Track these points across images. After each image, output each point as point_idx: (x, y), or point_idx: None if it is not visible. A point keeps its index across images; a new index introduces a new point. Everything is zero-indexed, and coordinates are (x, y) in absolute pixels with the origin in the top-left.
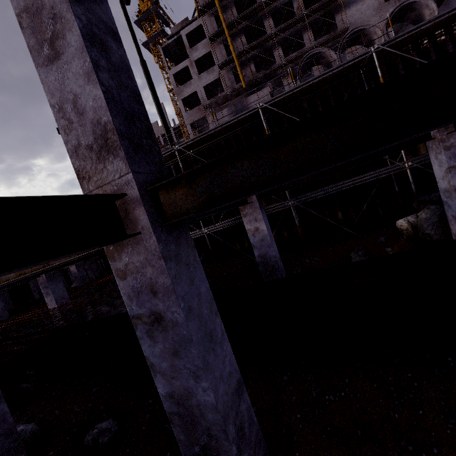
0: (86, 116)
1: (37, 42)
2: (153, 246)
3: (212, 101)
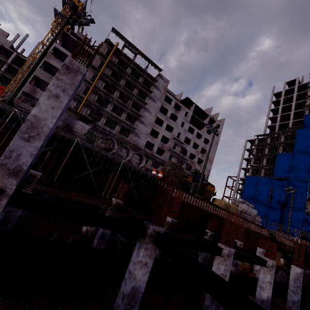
0: (19, 161)
1: (25, 131)
2: None
3: None
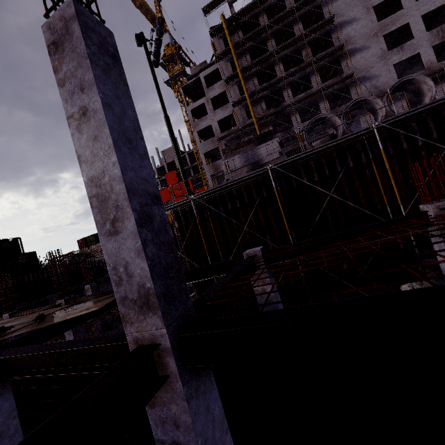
0: (134, 279)
1: (102, 219)
2: (179, 389)
3: (225, 134)
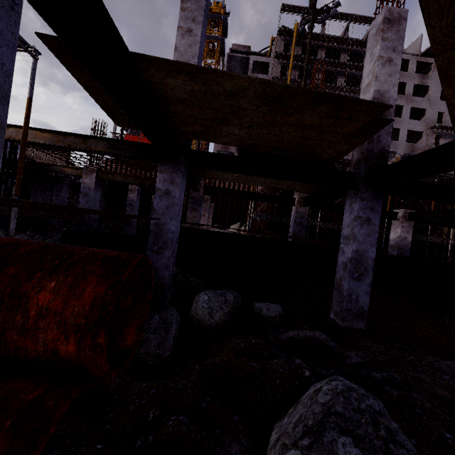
0: None
1: None
2: None
3: None
